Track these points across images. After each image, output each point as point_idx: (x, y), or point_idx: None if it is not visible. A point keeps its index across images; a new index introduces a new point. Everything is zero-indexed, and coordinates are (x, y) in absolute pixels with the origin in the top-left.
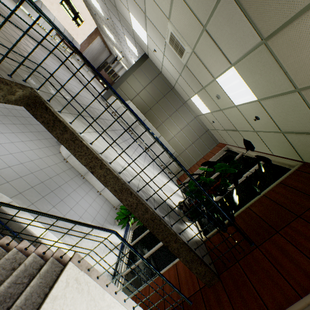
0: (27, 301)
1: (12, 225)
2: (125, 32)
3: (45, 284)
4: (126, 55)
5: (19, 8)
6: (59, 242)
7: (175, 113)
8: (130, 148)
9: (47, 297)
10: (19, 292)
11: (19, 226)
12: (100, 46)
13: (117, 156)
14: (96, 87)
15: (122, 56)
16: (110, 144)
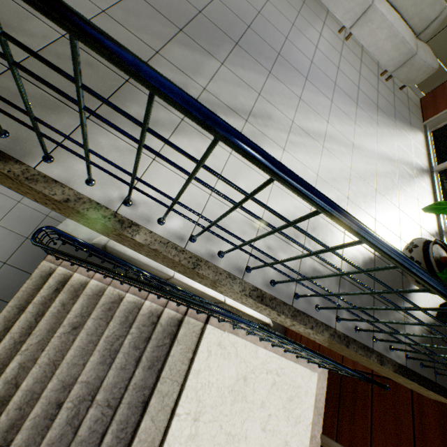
0: (172, 370)
1: (137, 262)
2: None
3: (186, 349)
4: None
5: None
6: (188, 306)
7: None
8: (288, 90)
9: (189, 373)
10: (164, 353)
11: (143, 264)
12: None
13: (232, 247)
14: None
15: None
16: (203, 228)
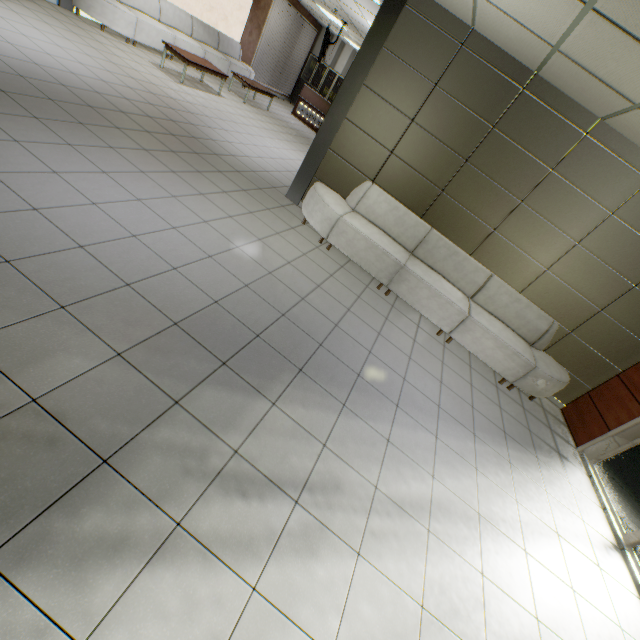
0: None
1: None
2: None
3: None
4: (348, 15)
5: (74, 22)
6: None
7: (545, 183)
8: (369, 428)
9: None
10: None
11: None
12: (287, 21)
13: None
14: (284, 155)
15: (342, 24)
16: None
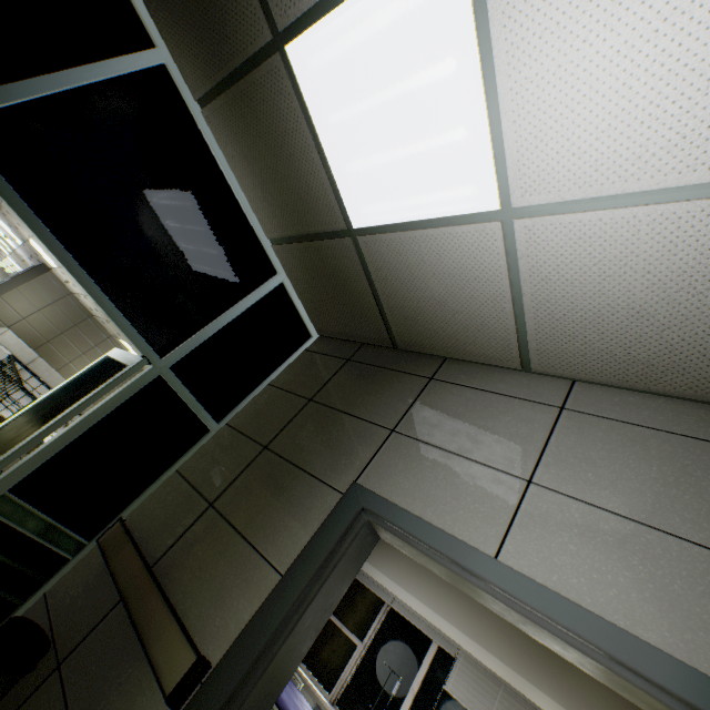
0: None
1: None
2: (3, 220)
3: None
4: None
5: None
6: None
7: (94, 350)
8: None
9: None
10: None
11: None
12: None
13: None
14: None
15: None
16: None
